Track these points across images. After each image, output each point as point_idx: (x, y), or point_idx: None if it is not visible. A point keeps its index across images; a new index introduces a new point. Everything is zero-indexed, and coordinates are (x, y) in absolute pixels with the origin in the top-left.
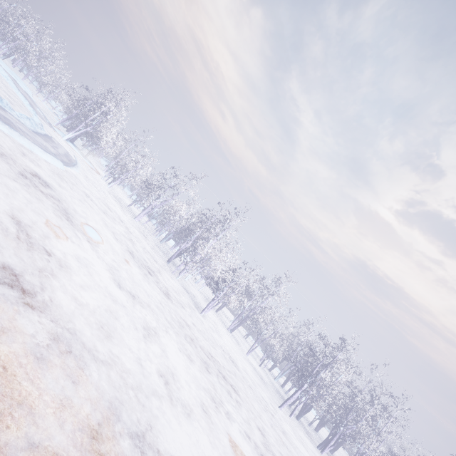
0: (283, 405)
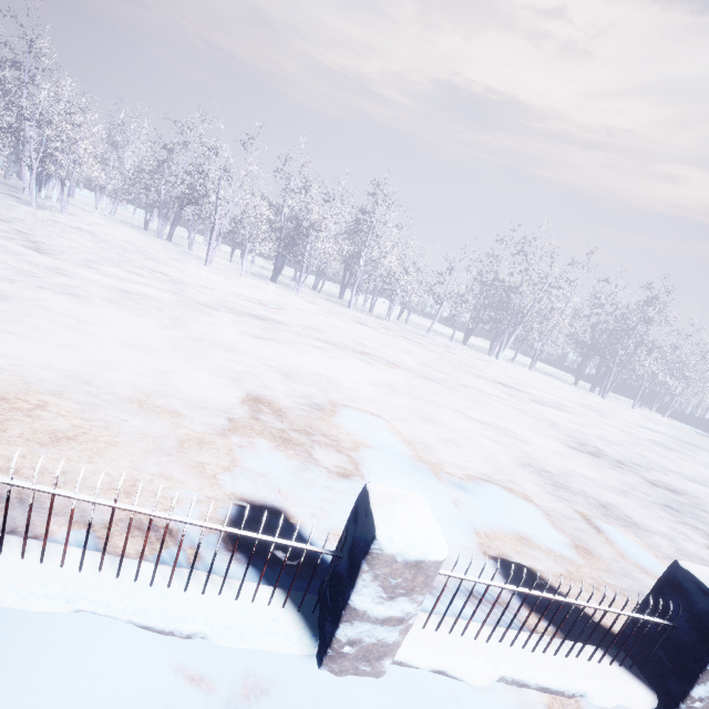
0: (207, 260)
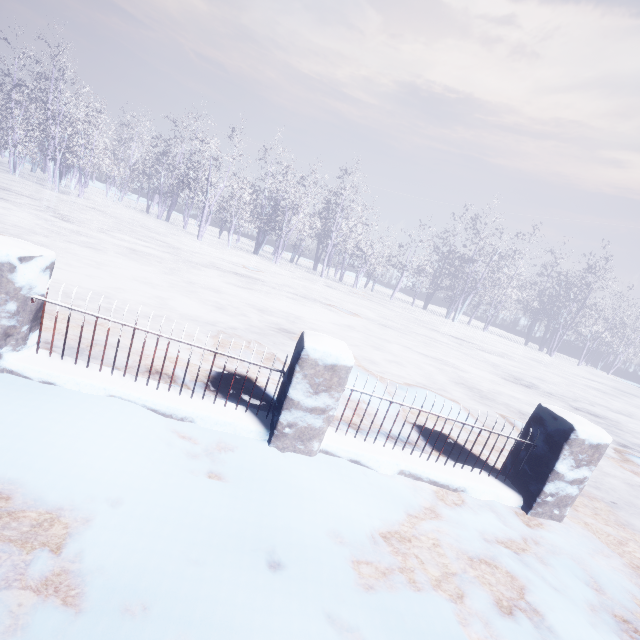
0: (199, 234)
